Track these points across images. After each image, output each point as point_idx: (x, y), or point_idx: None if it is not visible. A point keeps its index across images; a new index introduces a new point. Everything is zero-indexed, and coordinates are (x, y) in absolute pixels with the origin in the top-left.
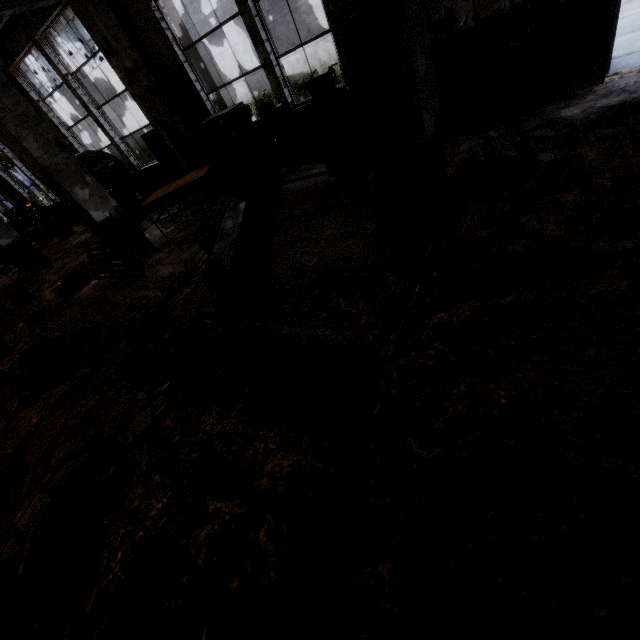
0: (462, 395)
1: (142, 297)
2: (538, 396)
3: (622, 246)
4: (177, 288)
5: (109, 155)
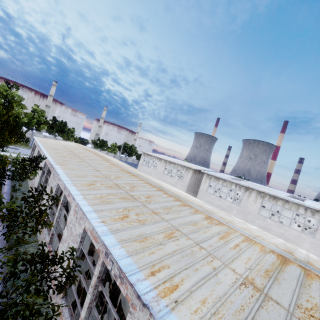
0: None
1: None
2: None
3: None
4: None
5: None
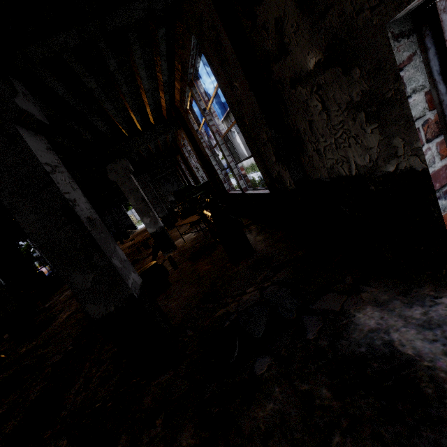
0: None
1: None
2: None
3: None
4: None
5: (196, 187)
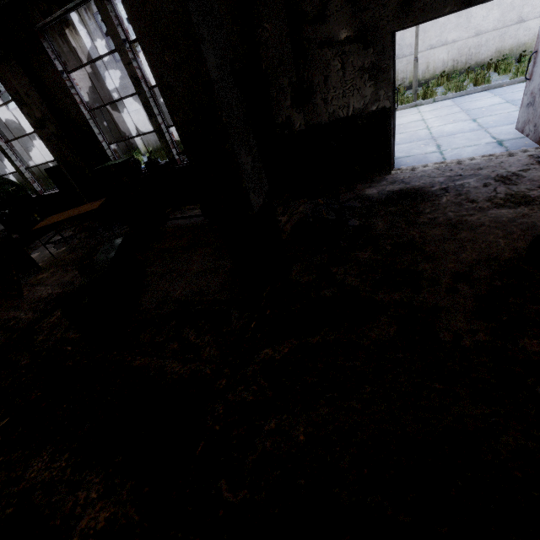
0: (271, 431)
1: (12, 318)
2: (327, 432)
3: (393, 298)
4: (49, 310)
5: (11, 181)
